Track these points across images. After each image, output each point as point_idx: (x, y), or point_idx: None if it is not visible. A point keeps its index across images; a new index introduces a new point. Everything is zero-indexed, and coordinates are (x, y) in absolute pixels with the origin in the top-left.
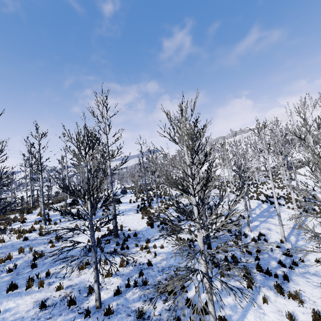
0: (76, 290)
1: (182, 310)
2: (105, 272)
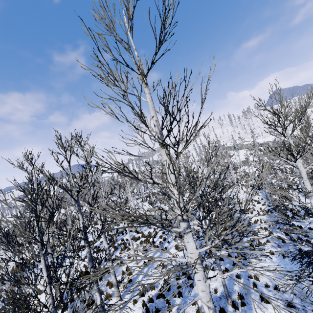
0: (273, 240)
1: (311, 231)
2: (265, 233)
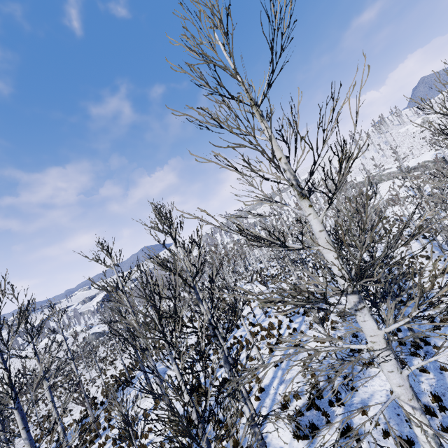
0: None
1: None
2: None
